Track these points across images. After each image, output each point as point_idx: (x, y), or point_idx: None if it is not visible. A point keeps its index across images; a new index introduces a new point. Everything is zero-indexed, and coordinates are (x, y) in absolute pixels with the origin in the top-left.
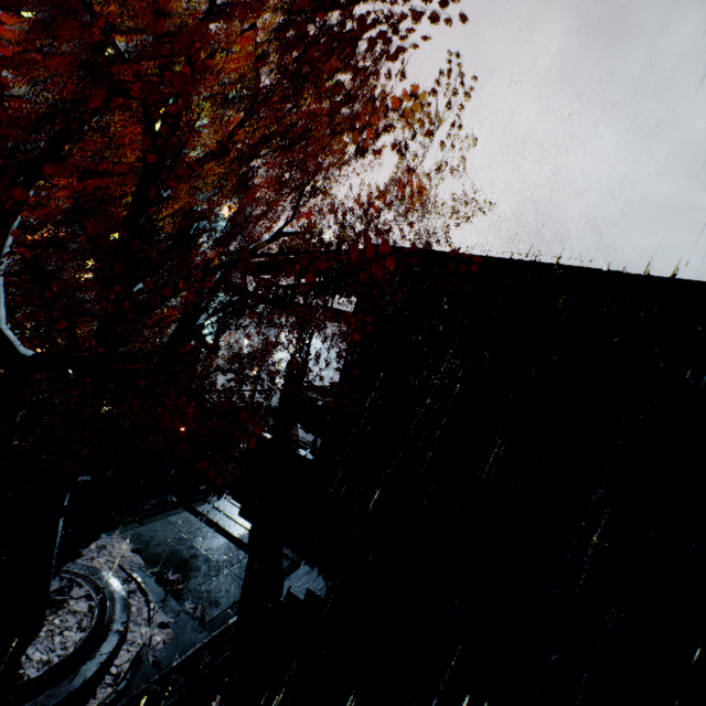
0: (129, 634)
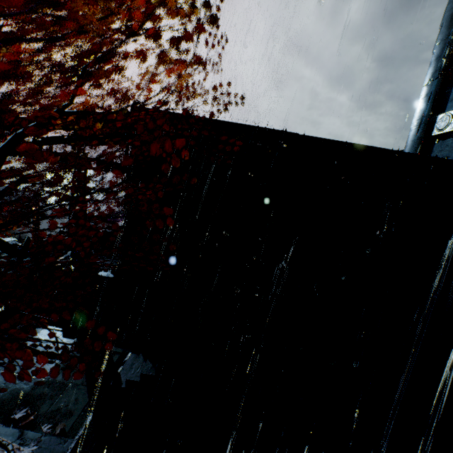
0: None
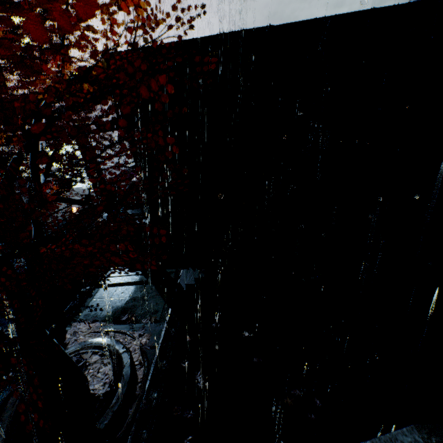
0: (130, 349)
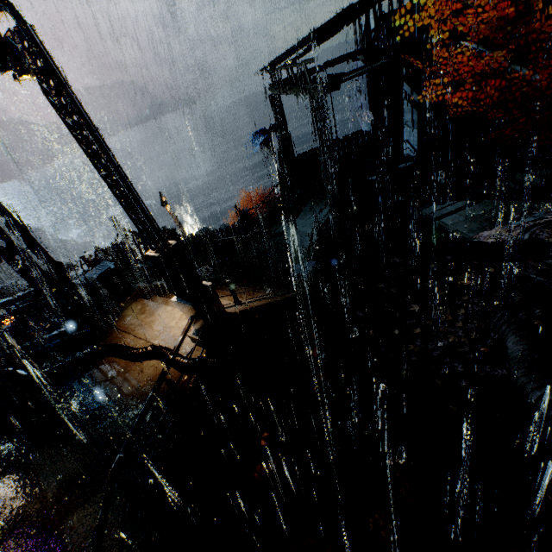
0: None
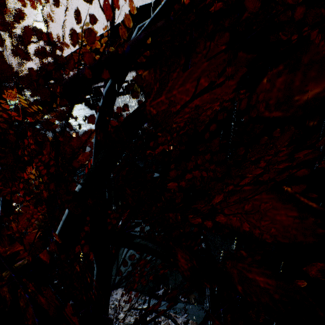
0: None
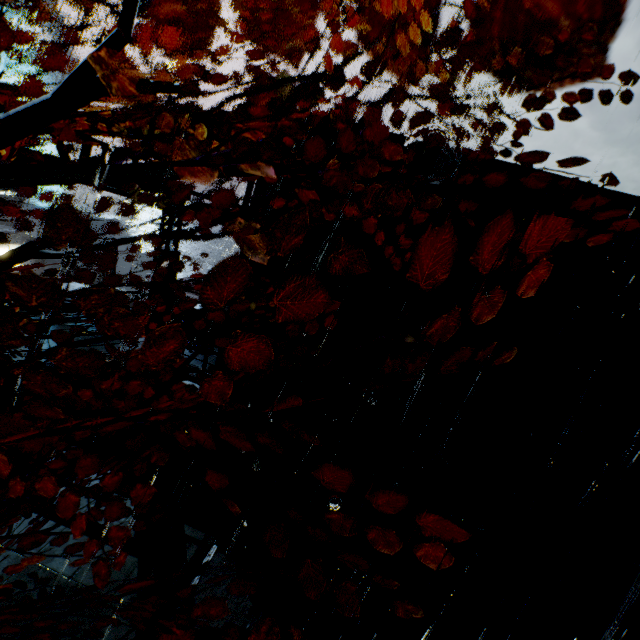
0: None
